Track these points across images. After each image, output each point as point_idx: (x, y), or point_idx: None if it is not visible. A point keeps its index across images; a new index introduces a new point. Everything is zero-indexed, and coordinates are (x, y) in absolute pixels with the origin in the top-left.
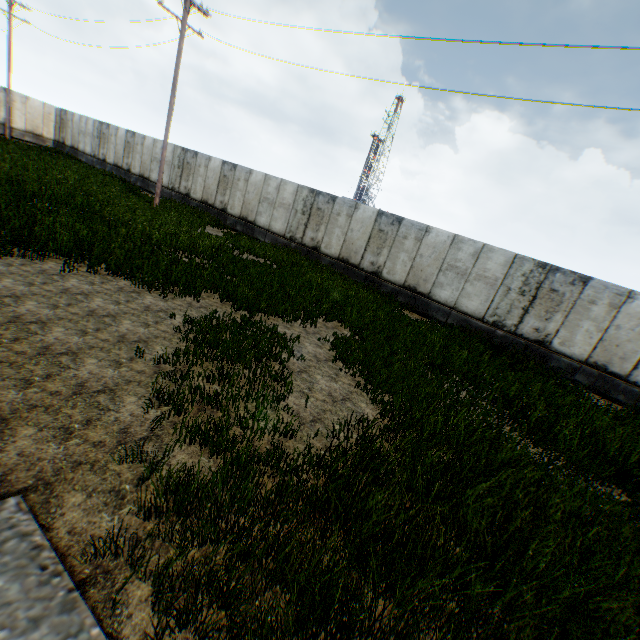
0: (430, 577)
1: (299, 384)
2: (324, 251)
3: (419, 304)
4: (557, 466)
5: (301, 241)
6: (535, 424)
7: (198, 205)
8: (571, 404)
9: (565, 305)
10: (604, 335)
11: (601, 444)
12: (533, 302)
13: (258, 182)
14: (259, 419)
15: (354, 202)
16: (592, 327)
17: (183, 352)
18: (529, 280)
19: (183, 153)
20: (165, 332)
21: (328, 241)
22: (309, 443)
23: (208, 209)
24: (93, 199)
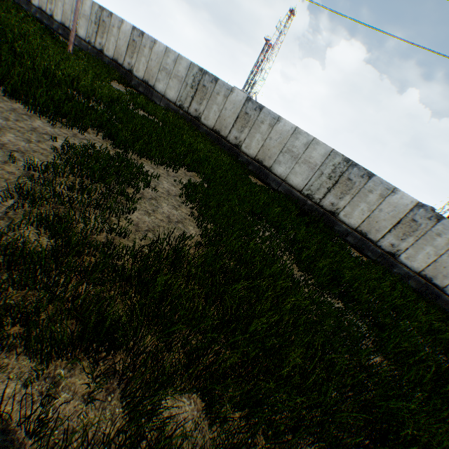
0: (181, 326)
1: (146, 206)
2: (203, 122)
3: (262, 174)
4: (308, 283)
5: (187, 110)
6: (305, 258)
7: (110, 63)
8: (335, 252)
9: (354, 190)
10: (371, 214)
11: (342, 276)
12: (335, 185)
13: (160, 53)
14: (102, 221)
15: (231, 86)
16: (366, 208)
17: (54, 166)
18: (336, 169)
19: (100, 11)
20: (45, 149)
21: (207, 114)
22: (135, 242)
23: (118, 68)
24: (8, 31)
